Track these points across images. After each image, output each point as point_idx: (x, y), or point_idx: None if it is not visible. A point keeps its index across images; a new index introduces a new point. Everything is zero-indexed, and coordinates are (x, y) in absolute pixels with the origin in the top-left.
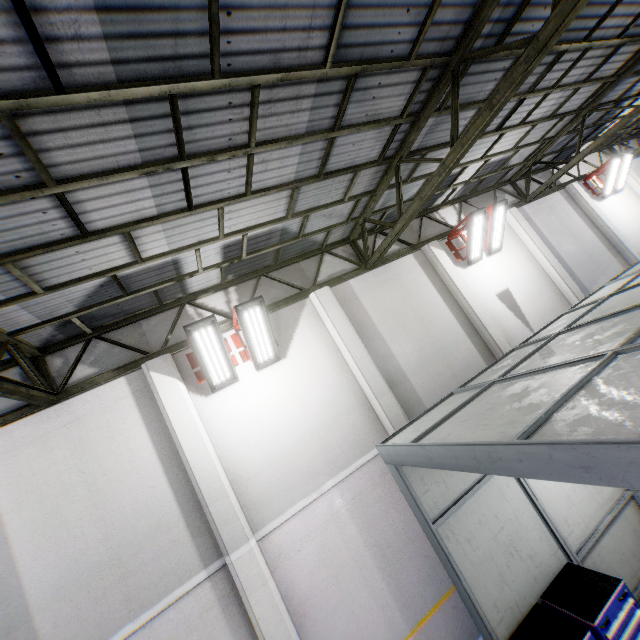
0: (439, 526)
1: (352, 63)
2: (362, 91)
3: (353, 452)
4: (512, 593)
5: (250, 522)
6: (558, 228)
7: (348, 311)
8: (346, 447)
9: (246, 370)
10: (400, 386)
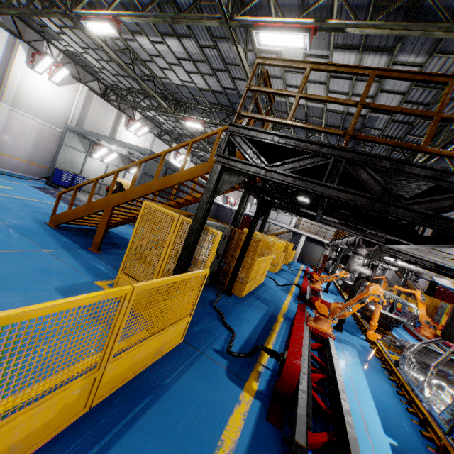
0: (64, 145)
1: (131, 77)
2: (131, 79)
3: (52, 123)
4: (65, 166)
5: (11, 103)
6: (157, 151)
7: (86, 99)
8: (52, 120)
9: (45, 76)
10: (79, 127)
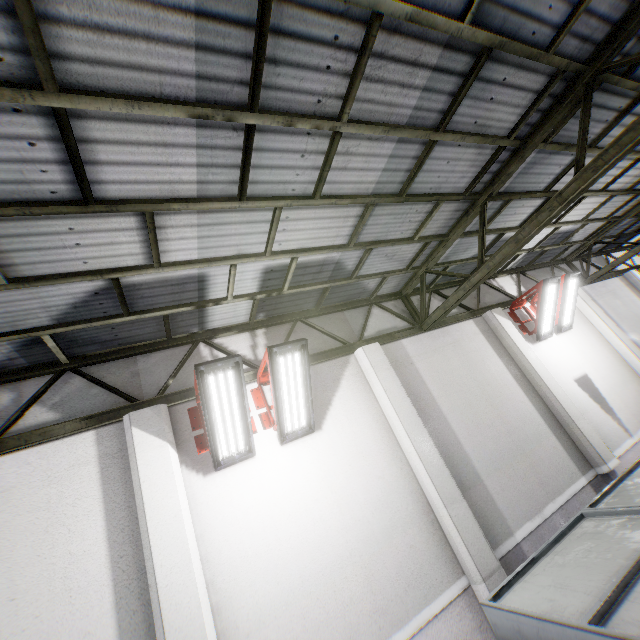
0: None
1: (490, 32)
2: (483, 84)
3: (412, 595)
4: None
5: None
6: (625, 314)
7: (401, 377)
8: (402, 585)
9: (266, 441)
10: (472, 490)
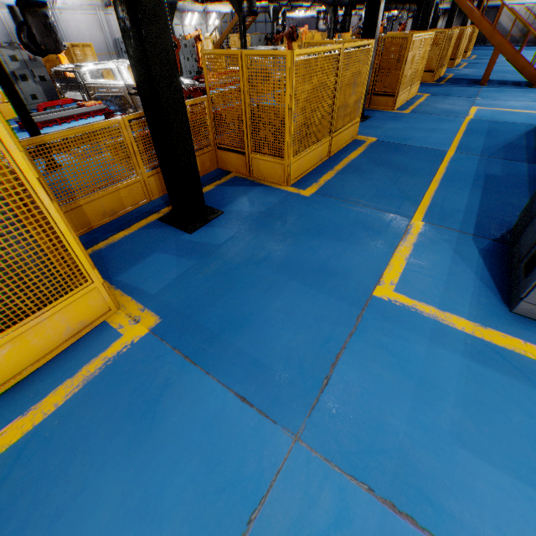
0: None
1: None
2: None
3: None
4: None
5: None
6: None
7: None
8: None
9: None
10: None
